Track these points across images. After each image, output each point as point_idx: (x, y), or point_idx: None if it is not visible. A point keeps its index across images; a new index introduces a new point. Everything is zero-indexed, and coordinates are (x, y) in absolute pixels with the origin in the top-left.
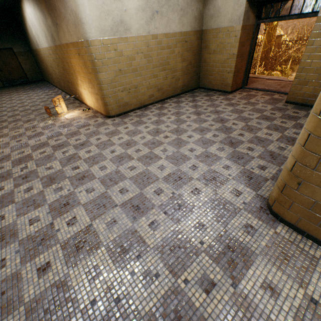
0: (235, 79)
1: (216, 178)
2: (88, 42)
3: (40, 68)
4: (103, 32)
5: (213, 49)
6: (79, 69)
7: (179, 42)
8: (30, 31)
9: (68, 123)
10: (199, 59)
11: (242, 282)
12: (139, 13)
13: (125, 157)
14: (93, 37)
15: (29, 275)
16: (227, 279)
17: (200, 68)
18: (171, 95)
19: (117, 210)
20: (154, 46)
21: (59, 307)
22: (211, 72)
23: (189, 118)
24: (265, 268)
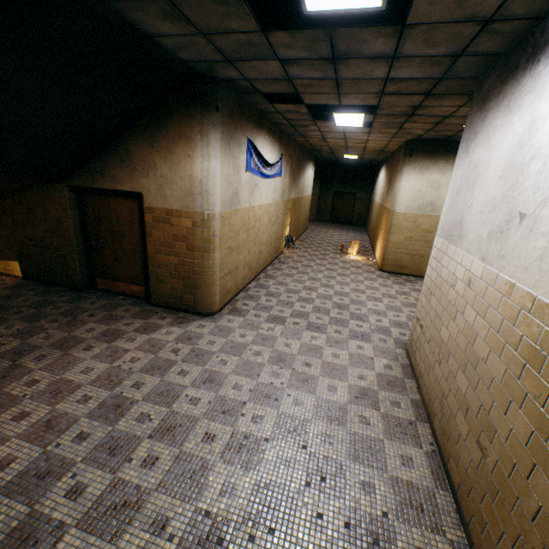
0: None
1: (402, 325)
2: (393, 212)
3: (367, 215)
4: (408, 208)
5: None
6: (383, 227)
7: None
8: (376, 186)
9: (348, 261)
10: None
11: (352, 340)
12: None
13: (360, 291)
14: (399, 210)
15: (284, 295)
16: (347, 336)
17: None
18: None
19: (330, 302)
20: None
21: (287, 305)
22: None
23: None
24: (368, 346)
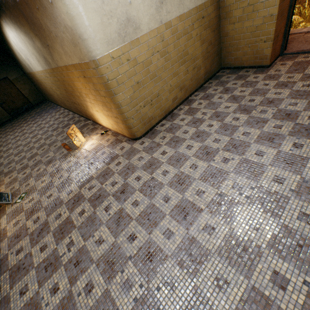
0: (274, 47)
1: None
2: (95, 62)
3: (39, 90)
4: (110, 43)
5: (238, 16)
6: (87, 92)
7: (195, 21)
8: (19, 56)
9: (92, 157)
10: (218, 34)
11: None
12: (146, 0)
13: (187, 207)
14: (100, 53)
15: None
16: None
17: (220, 45)
18: (194, 89)
19: None
20: (169, 37)
21: None
22: (238, 47)
23: (238, 120)
24: None
